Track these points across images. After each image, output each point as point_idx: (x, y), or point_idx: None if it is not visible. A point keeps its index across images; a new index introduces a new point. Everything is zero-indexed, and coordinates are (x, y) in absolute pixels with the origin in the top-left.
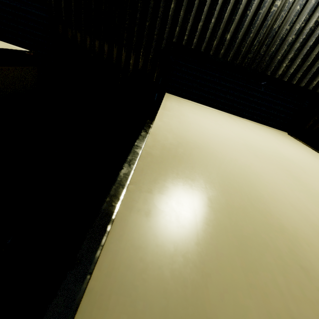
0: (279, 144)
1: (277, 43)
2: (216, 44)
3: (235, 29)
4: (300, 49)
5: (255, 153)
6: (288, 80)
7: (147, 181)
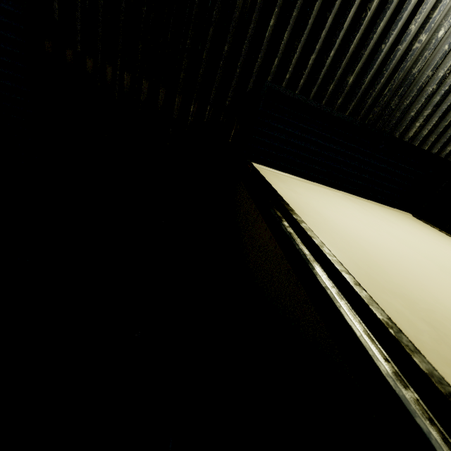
0: (444, 248)
1: (413, 94)
2: (332, 89)
3: (361, 70)
4: (439, 104)
5: None
6: (419, 145)
7: None
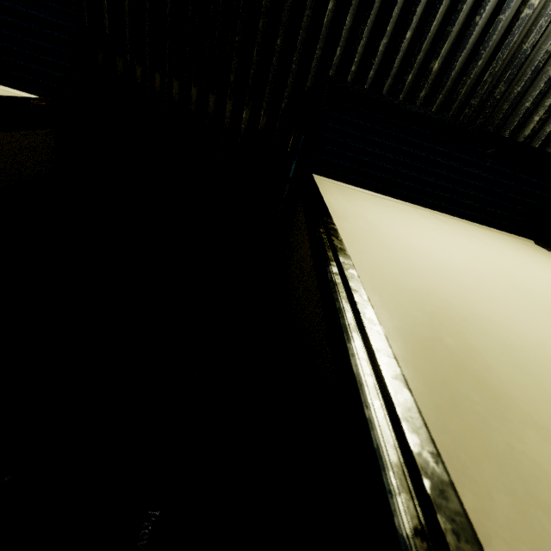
0: (550, 274)
1: (527, 77)
2: (411, 80)
3: (449, 52)
4: None
5: (548, 310)
6: (541, 147)
7: (490, 507)
